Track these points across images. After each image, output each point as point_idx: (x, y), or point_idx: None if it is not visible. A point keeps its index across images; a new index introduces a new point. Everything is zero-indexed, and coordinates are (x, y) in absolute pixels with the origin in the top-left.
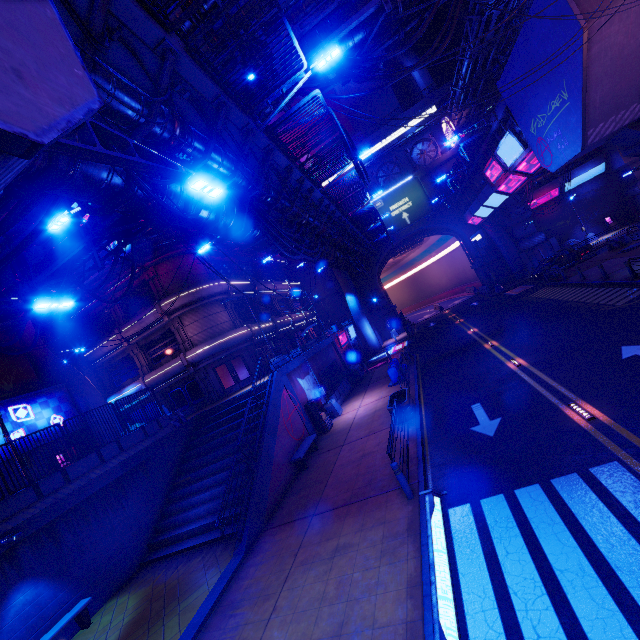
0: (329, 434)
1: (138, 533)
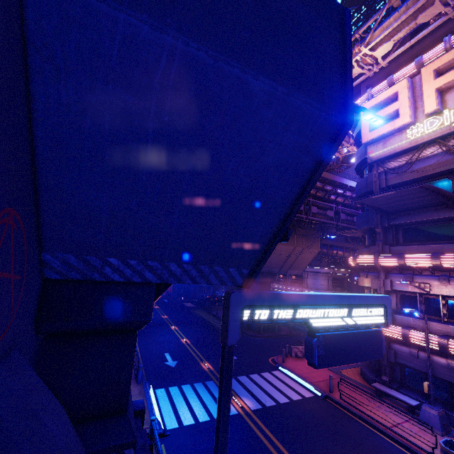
0: None
1: None
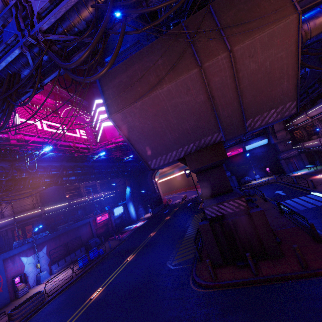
0: (13, 303)
1: None
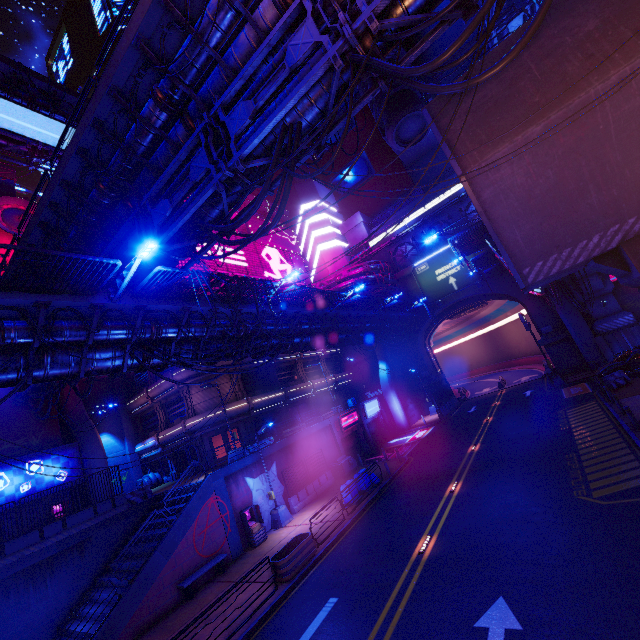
0: (250, 553)
1: (52, 613)
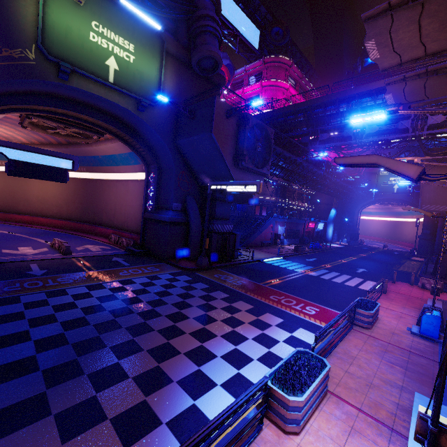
0: (276, 246)
1: None
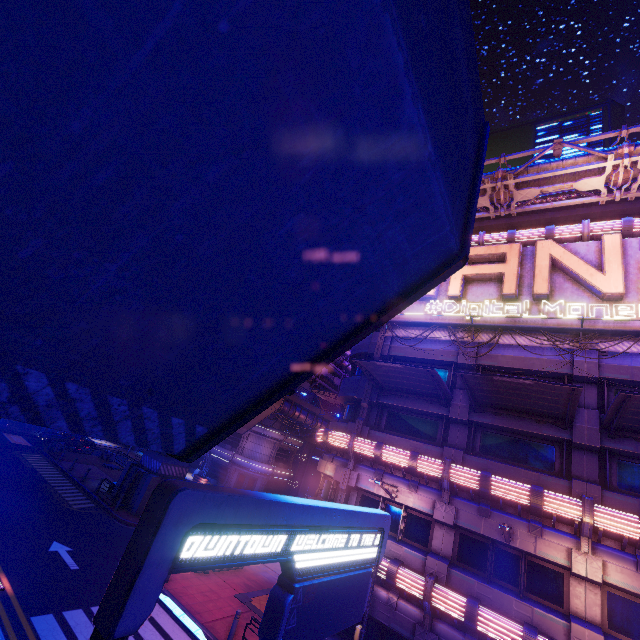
0: None
1: None
